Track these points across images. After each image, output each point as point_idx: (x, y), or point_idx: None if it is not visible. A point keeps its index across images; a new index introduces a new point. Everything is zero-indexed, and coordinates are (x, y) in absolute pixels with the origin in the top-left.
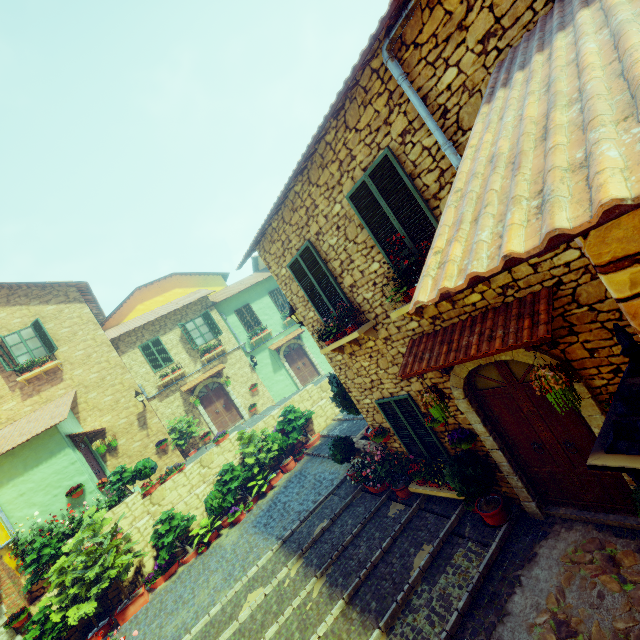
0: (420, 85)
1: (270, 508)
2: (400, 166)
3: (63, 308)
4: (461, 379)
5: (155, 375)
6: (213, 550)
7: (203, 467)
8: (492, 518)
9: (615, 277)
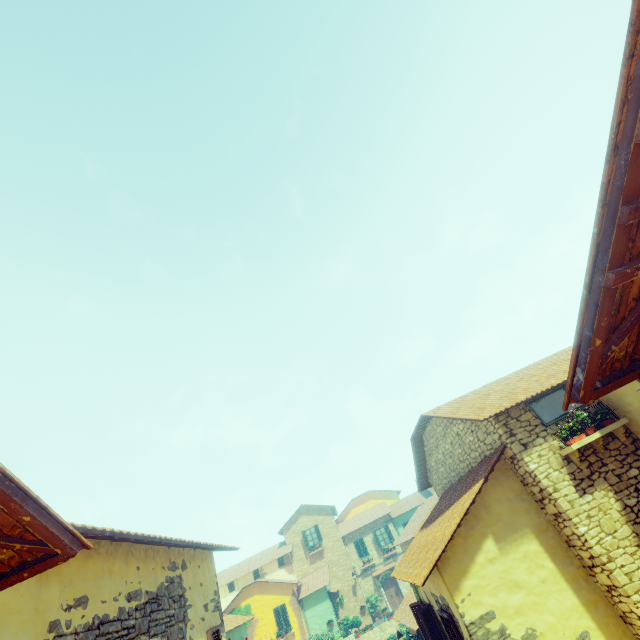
0: None
1: None
2: None
3: (325, 518)
4: None
5: (360, 561)
6: None
7: (381, 631)
8: None
9: None
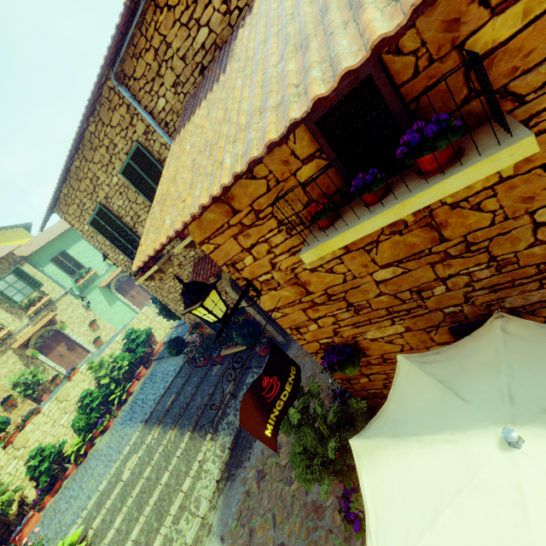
0: (146, 104)
1: (132, 407)
2: (150, 154)
3: None
4: (228, 280)
5: None
6: (91, 456)
7: (61, 402)
8: (263, 352)
9: (203, 248)
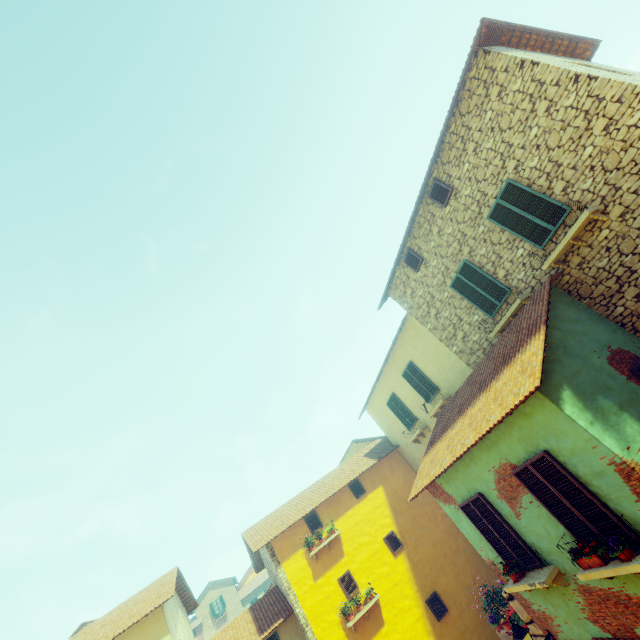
0: None
1: None
2: None
3: (228, 588)
4: None
5: None
6: None
7: None
8: None
9: None
